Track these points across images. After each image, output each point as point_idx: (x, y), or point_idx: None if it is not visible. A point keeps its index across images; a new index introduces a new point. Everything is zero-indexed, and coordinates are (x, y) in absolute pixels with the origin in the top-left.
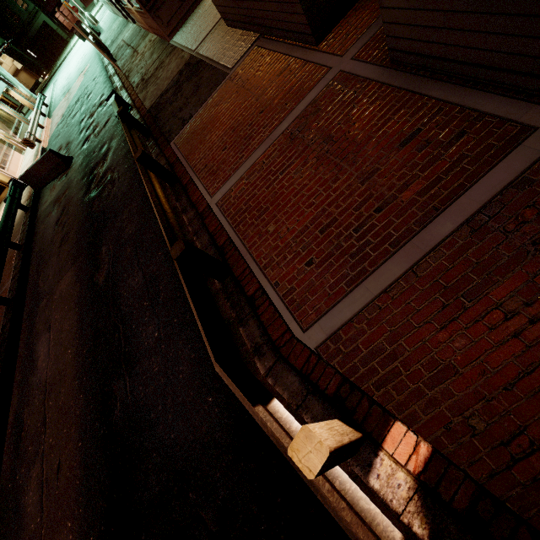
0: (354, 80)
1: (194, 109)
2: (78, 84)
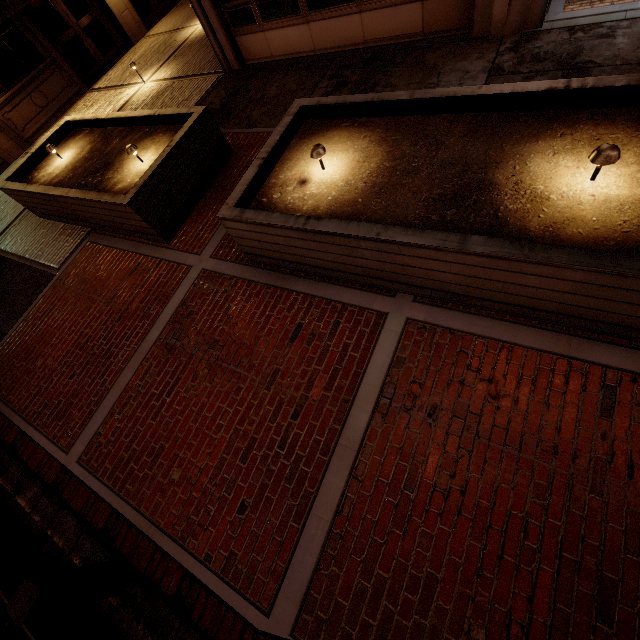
0: (221, 278)
1: (6, 324)
2: None
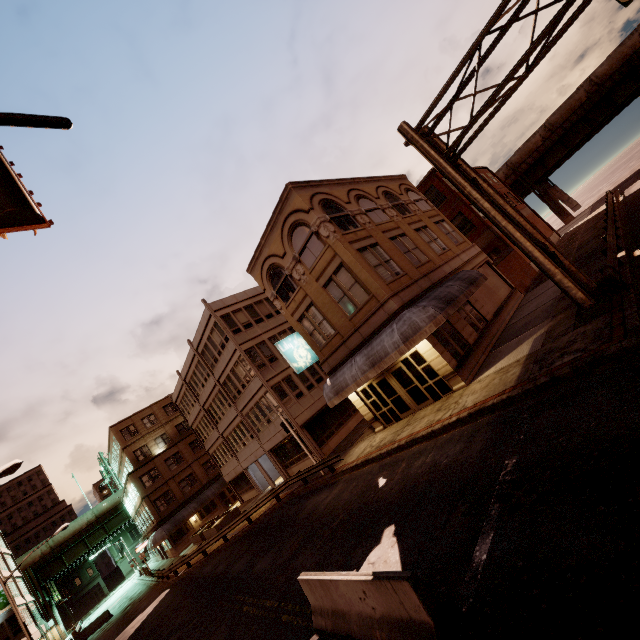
0: None
1: None
2: (118, 600)
